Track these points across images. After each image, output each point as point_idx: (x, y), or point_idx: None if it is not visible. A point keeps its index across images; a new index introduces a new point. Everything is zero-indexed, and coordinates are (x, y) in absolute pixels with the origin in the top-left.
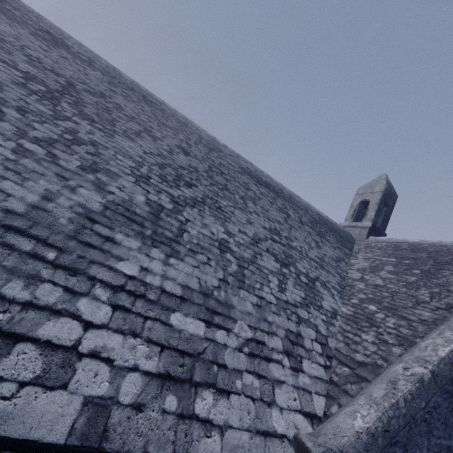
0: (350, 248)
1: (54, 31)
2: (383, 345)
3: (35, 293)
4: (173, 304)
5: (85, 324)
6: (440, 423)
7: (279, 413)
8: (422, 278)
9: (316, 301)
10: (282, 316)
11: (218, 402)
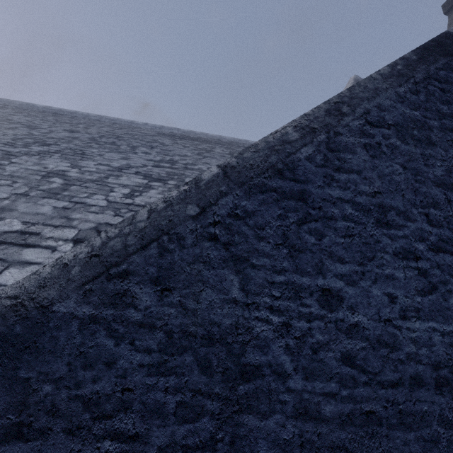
0: None
1: None
2: None
3: None
4: None
5: None
6: (271, 245)
7: None
8: None
9: None
10: (106, 214)
11: None
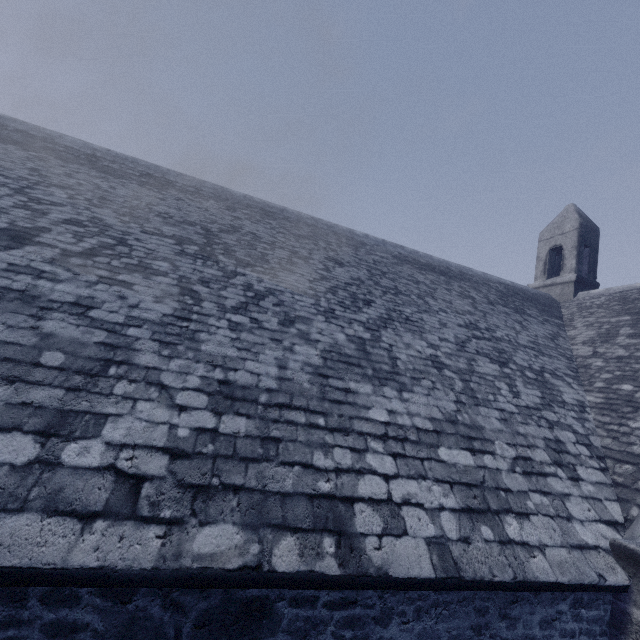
0: (558, 316)
1: (153, 171)
2: None
3: (335, 459)
4: (433, 440)
5: (384, 477)
6: None
7: (581, 526)
8: None
9: (556, 396)
10: (532, 425)
11: (523, 525)
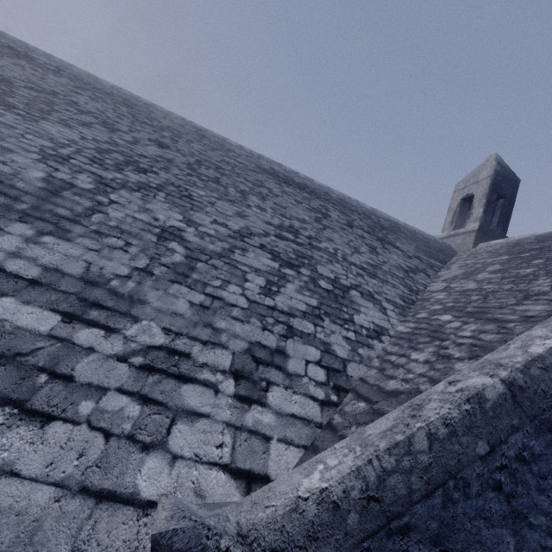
0: (442, 259)
1: (18, 46)
2: (442, 362)
3: None
4: (6, 287)
5: None
6: (550, 499)
7: (164, 464)
8: (546, 266)
9: (342, 313)
10: (252, 325)
11: (11, 430)
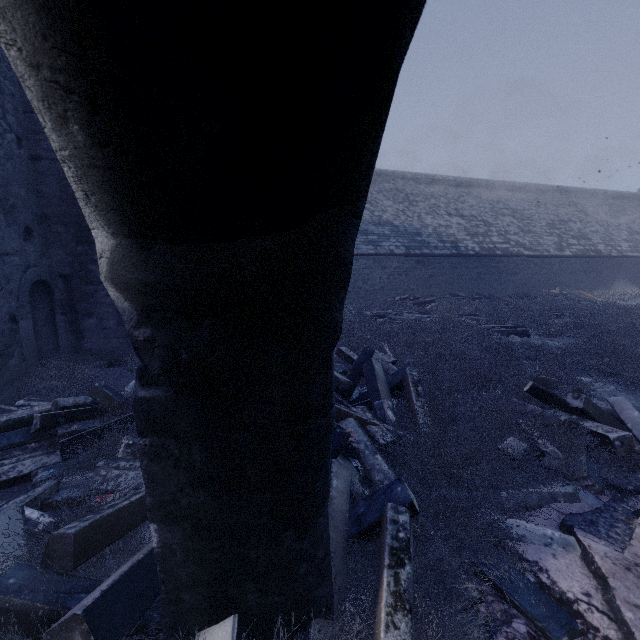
0: None
1: (536, 186)
2: None
3: None
4: None
5: None
6: None
7: None
8: None
9: None
10: None
11: None
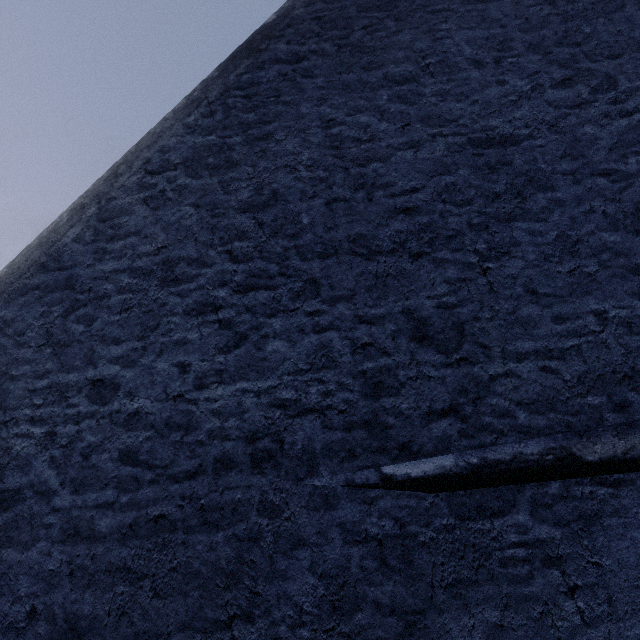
0: None
1: None
2: None
3: None
4: None
5: None
6: (33, 349)
7: None
8: None
9: None
10: None
11: None
